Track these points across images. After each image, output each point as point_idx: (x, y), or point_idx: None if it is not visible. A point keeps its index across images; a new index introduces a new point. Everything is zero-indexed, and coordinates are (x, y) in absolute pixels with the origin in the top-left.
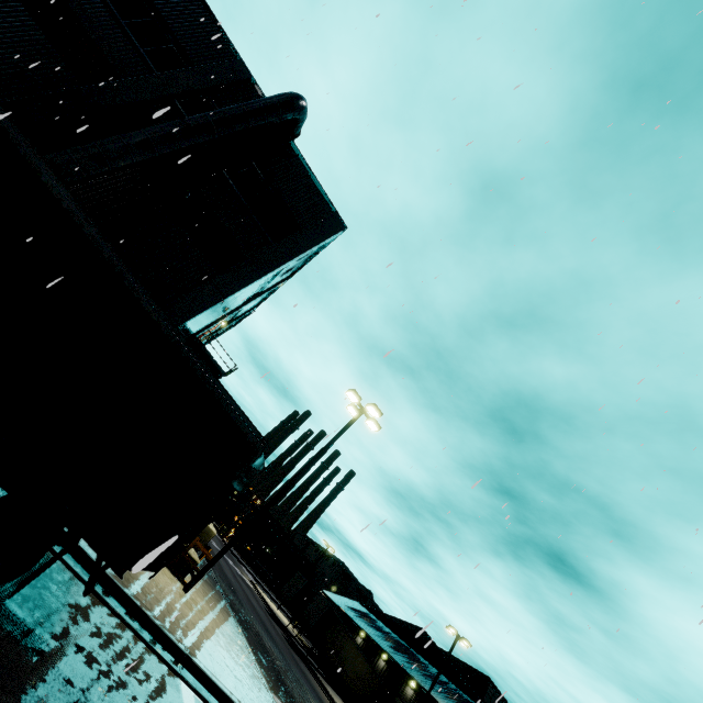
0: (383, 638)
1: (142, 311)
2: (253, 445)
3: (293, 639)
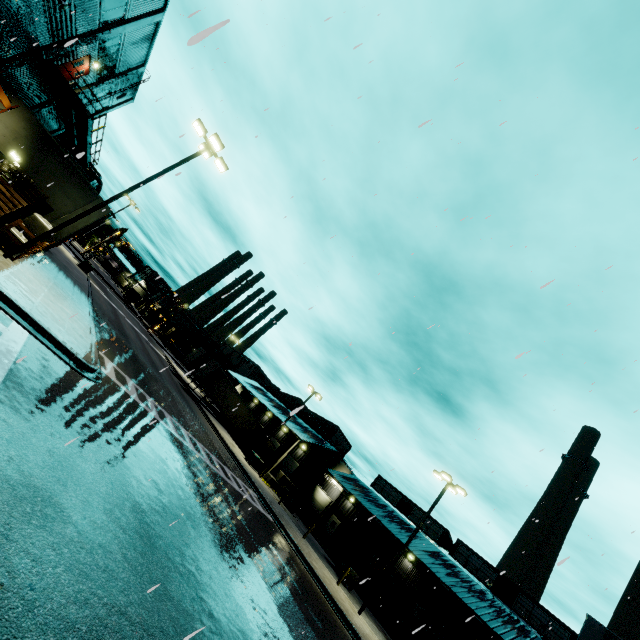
0: (267, 400)
1: None
2: None
3: (191, 390)
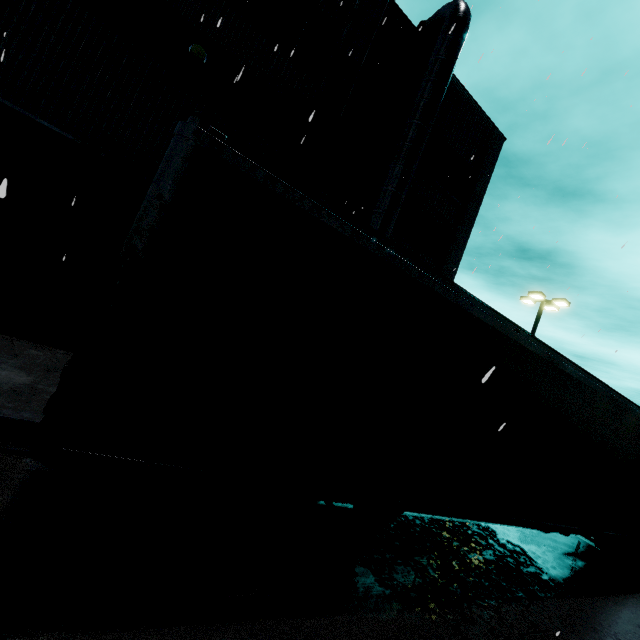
0: None
1: None
2: None
3: None
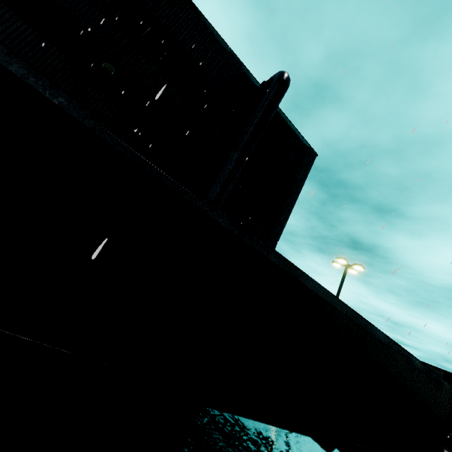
0: None
1: (414, 367)
2: (449, 391)
3: None
